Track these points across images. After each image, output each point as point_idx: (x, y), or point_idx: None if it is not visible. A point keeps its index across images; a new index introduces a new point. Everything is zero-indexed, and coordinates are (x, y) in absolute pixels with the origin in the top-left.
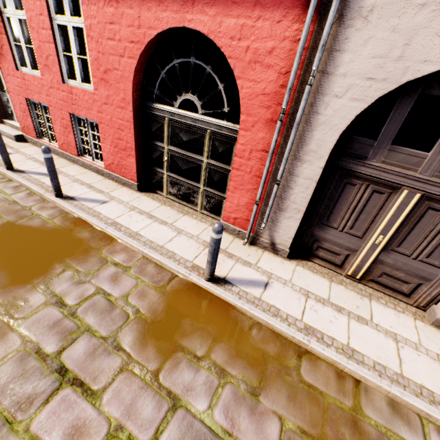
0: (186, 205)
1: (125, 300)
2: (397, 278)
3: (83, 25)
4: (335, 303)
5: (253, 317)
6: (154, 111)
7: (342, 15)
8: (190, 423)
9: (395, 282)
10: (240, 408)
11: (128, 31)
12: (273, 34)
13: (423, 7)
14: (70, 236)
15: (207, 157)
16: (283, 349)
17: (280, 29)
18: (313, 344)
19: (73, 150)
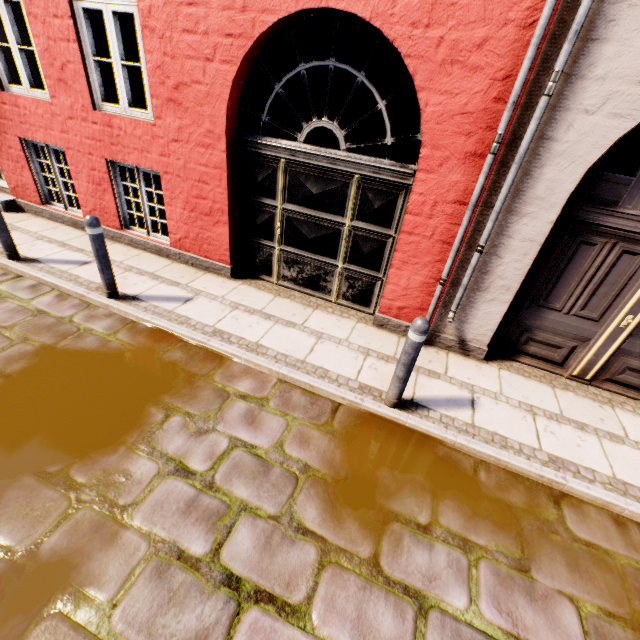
0: (312, 293)
1: (281, 453)
2: None
3: (134, 9)
4: (572, 418)
5: (473, 454)
6: (261, 150)
7: None
8: (454, 632)
9: None
10: (513, 594)
11: (223, 17)
12: (487, 15)
13: None
14: (154, 359)
15: (352, 217)
16: (531, 496)
17: (499, 8)
18: (572, 482)
19: (111, 221)
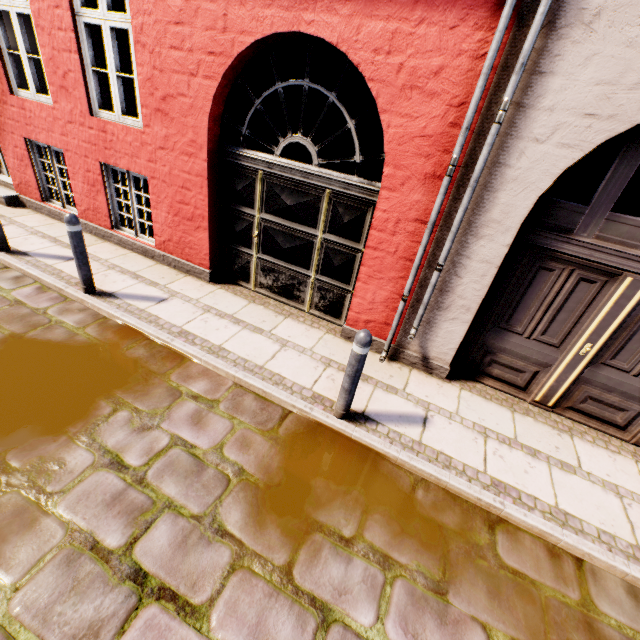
0: (287, 302)
1: (219, 454)
2: (608, 403)
3: (129, 26)
4: (526, 444)
5: (414, 472)
6: (240, 161)
7: (552, 20)
8: None
9: (605, 410)
10: (424, 615)
11: (206, 36)
12: (442, 45)
13: None
14: (116, 354)
15: (324, 230)
16: (466, 518)
17: (454, 39)
18: (510, 507)
19: (103, 220)
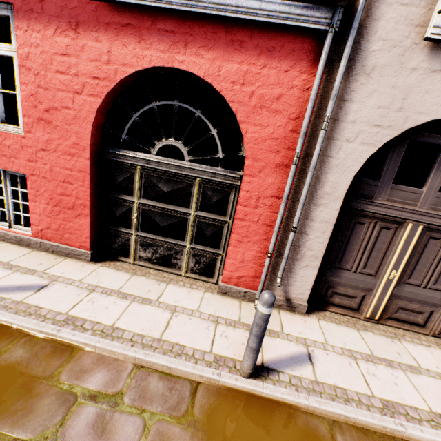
0: (165, 270)
1: None
2: (411, 310)
3: (13, 54)
4: (381, 356)
5: (325, 415)
6: (121, 159)
7: (347, 71)
8: None
9: (411, 315)
10: None
11: (91, 65)
12: (280, 81)
13: (414, 71)
14: None
15: (196, 208)
16: None
17: (287, 78)
18: (408, 427)
19: None
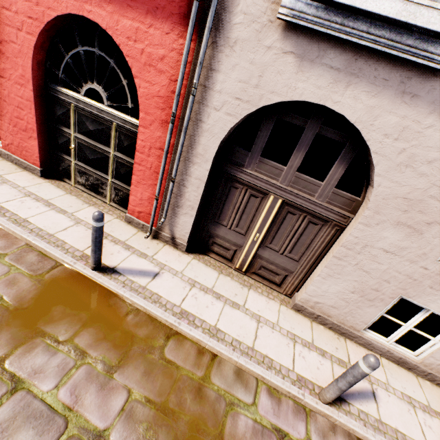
0: (95, 196)
1: None
2: (271, 270)
3: None
4: (217, 291)
5: (133, 304)
6: (59, 95)
7: (215, 41)
8: (28, 403)
9: (270, 274)
10: (91, 385)
11: (26, 5)
12: (163, 43)
13: (269, 50)
14: None
15: (115, 149)
16: (154, 332)
17: (169, 41)
18: (183, 325)
19: None
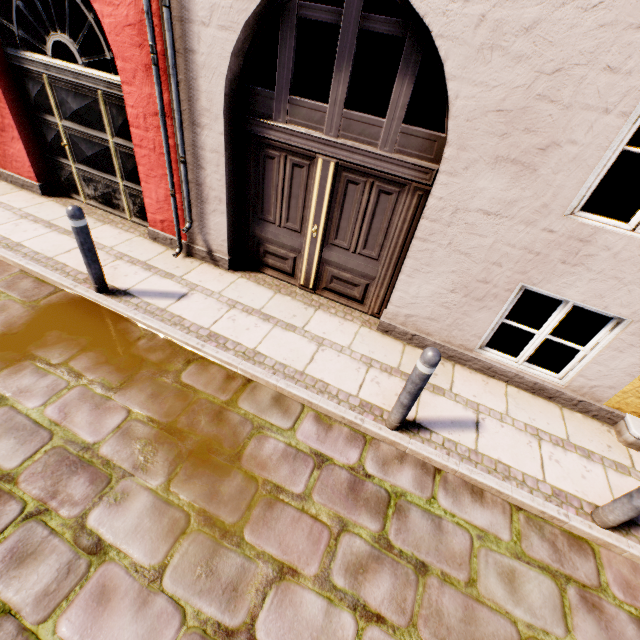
0: (113, 212)
1: None
2: (346, 281)
3: None
4: (267, 313)
5: (148, 329)
6: (24, 64)
7: None
8: (11, 418)
9: (347, 287)
10: (84, 404)
11: None
12: None
13: None
14: None
15: (112, 134)
16: (172, 356)
17: None
18: (208, 348)
19: None
